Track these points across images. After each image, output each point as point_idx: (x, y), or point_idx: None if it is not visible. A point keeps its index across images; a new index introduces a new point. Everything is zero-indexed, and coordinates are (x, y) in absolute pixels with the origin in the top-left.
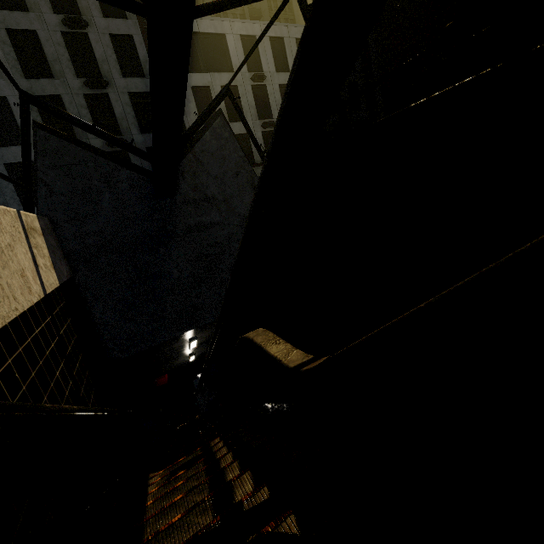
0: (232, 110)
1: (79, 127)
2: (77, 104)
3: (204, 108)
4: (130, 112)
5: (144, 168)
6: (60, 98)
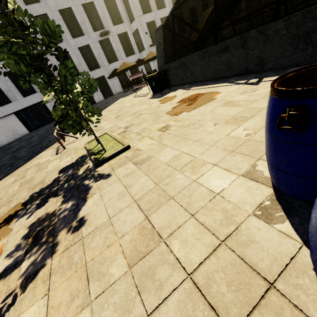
0: (157, 1)
1: (185, 24)
2: (80, 12)
3: (143, 2)
4: (106, 12)
5: (190, 40)
6: (70, 9)
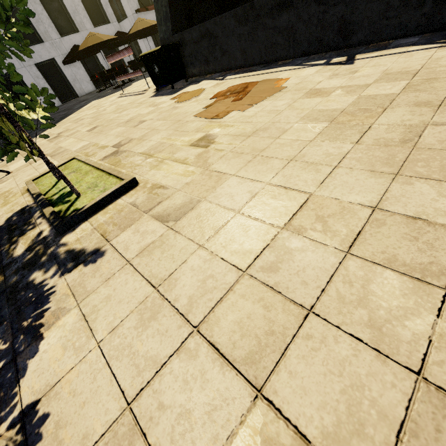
0: None
1: None
2: None
3: None
4: None
5: None
6: None
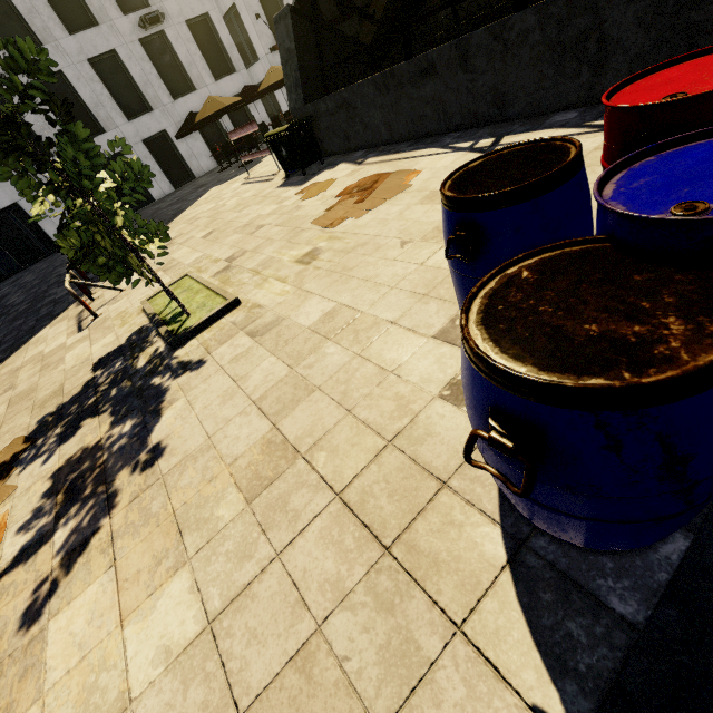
0: None
1: (342, 5)
2: None
3: None
4: None
5: (359, 41)
6: None
